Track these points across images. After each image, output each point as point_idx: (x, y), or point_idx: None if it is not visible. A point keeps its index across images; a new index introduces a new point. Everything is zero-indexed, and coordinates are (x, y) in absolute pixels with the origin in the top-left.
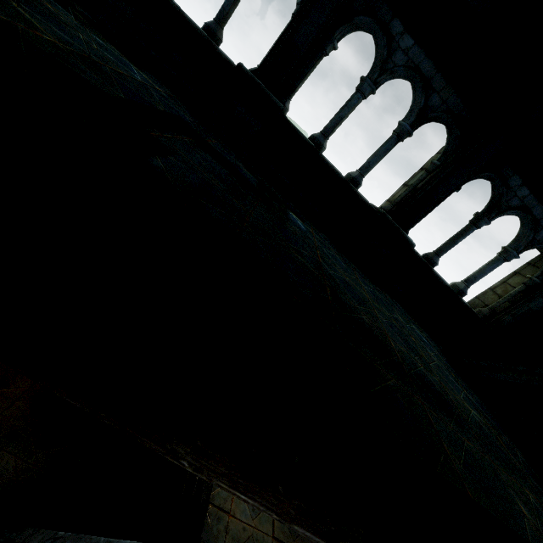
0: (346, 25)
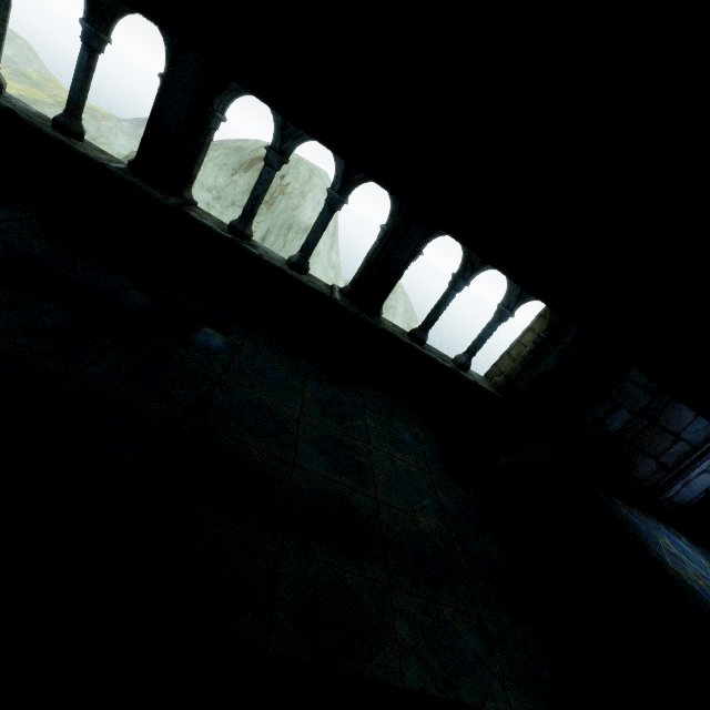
0: (225, 93)
